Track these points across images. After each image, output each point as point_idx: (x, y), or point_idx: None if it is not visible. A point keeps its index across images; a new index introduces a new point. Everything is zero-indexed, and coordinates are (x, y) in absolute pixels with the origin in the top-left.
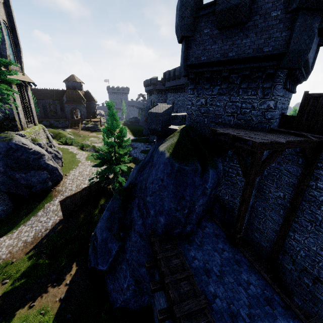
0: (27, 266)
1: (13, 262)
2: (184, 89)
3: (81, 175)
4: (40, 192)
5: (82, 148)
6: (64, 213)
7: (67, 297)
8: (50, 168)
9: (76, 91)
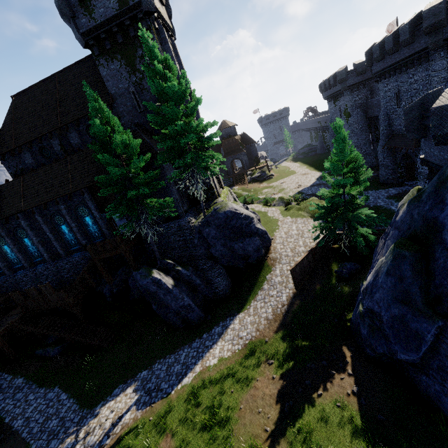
0: (283, 347)
1: (266, 340)
2: (426, 56)
3: (289, 236)
4: (255, 262)
5: (266, 204)
6: (296, 285)
7: (361, 391)
8: (260, 232)
9: (232, 138)
